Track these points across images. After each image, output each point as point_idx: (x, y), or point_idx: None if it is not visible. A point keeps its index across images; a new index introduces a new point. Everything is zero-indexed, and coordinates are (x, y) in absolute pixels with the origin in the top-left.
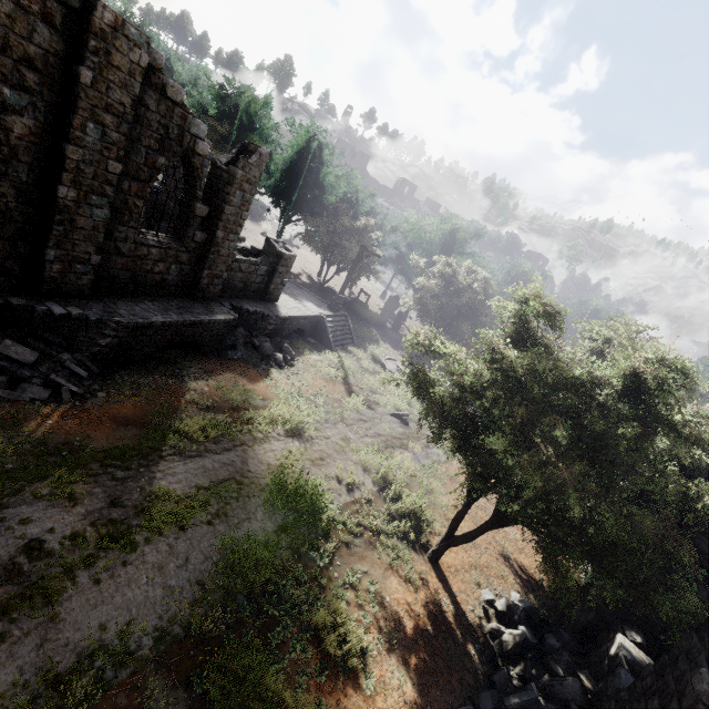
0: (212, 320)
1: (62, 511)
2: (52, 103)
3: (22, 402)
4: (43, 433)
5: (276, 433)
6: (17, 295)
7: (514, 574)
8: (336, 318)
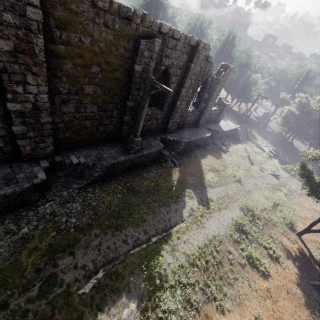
0: (205, 136)
1: (192, 200)
2: (180, 77)
3: (169, 167)
4: (177, 177)
5: (232, 180)
6: (160, 134)
7: None
8: (241, 128)
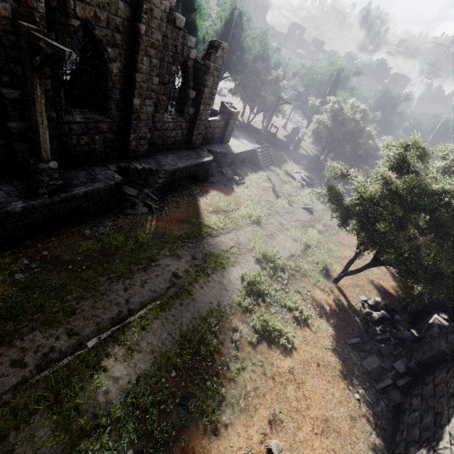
0: (203, 162)
1: (178, 261)
2: (127, 50)
3: (139, 215)
4: (154, 229)
5: (247, 223)
6: (119, 161)
7: (377, 289)
8: (262, 149)
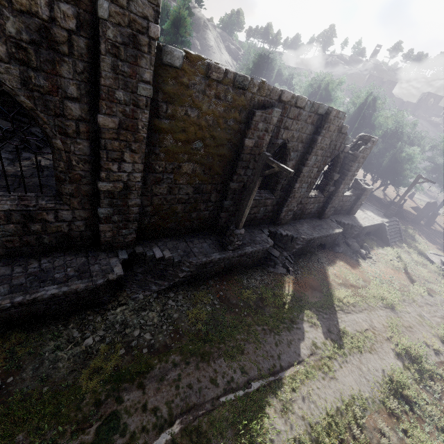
0: (334, 233)
1: (315, 330)
2: (302, 152)
3: (279, 274)
4: (292, 290)
5: (379, 305)
6: (269, 226)
7: None
8: (390, 223)
